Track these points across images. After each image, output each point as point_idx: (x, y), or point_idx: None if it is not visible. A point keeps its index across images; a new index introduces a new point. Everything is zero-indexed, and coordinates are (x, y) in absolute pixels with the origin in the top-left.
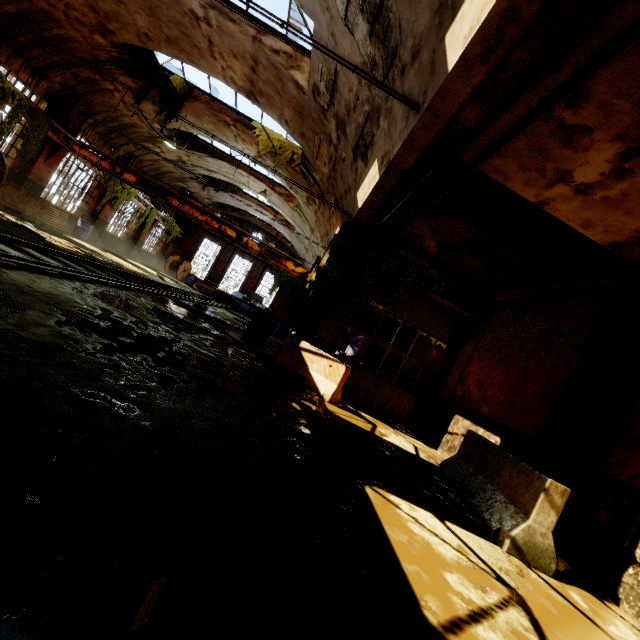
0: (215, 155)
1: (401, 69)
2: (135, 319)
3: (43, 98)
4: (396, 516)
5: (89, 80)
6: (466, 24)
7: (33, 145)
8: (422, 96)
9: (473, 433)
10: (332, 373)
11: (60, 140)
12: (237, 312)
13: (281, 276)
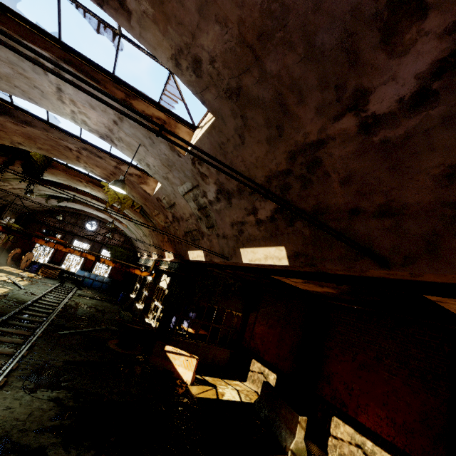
0: (62, 187)
1: (217, 234)
2: (72, 393)
3: None
4: None
5: None
6: (249, 256)
7: None
8: (230, 256)
9: (266, 384)
10: (189, 365)
11: None
12: (83, 288)
13: (116, 252)
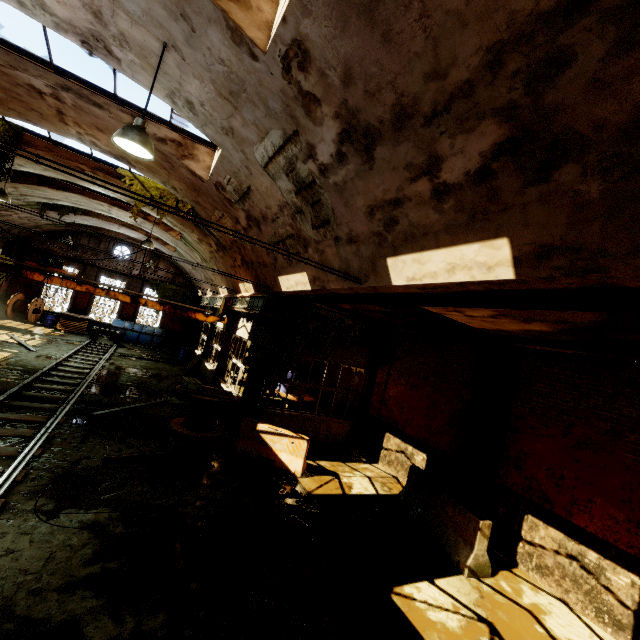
0: (58, 186)
1: (335, 237)
2: (120, 511)
3: None
4: (420, 613)
5: None
6: (409, 270)
7: None
8: (363, 275)
9: (415, 471)
10: (296, 449)
11: None
12: (126, 345)
13: (165, 290)
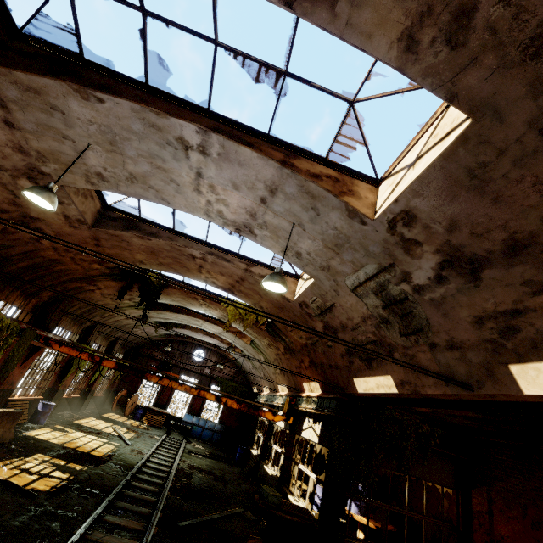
0: (174, 310)
1: (430, 343)
2: None
3: (30, 311)
4: None
5: (76, 288)
6: None
7: (15, 360)
8: (474, 381)
9: None
10: None
11: (40, 343)
12: (191, 440)
13: (226, 387)
